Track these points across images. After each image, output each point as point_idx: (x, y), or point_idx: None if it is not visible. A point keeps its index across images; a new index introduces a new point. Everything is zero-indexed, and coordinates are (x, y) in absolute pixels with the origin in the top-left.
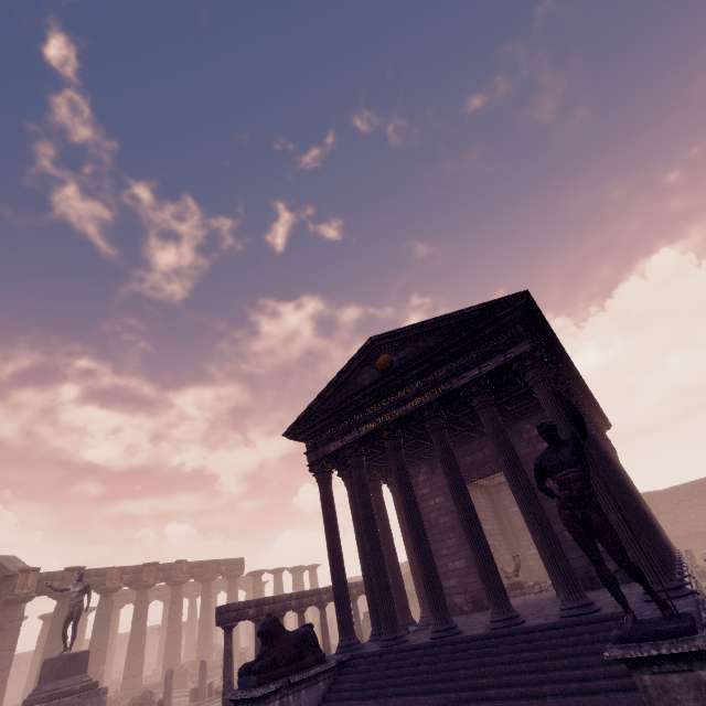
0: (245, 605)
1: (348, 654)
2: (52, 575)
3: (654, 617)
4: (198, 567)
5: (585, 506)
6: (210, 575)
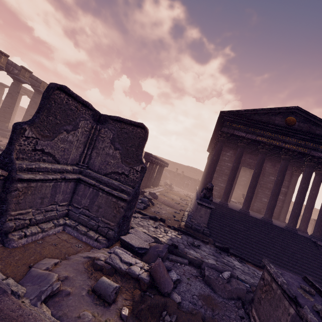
0: (154, 156)
1: None
2: (14, 64)
3: None
4: None
5: None
6: None
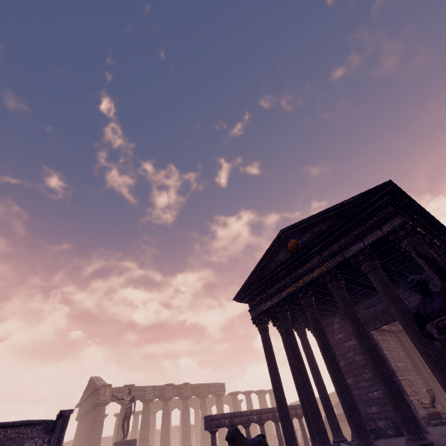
0: (222, 416)
1: None
2: (117, 389)
3: None
4: (196, 388)
5: None
6: (204, 393)
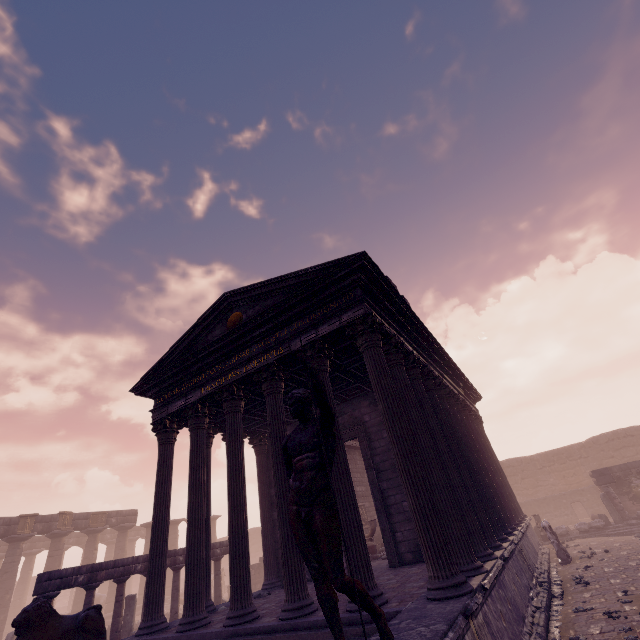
0: (74, 571)
1: (140, 639)
2: None
3: (399, 636)
4: (84, 519)
5: (312, 503)
6: (97, 527)
